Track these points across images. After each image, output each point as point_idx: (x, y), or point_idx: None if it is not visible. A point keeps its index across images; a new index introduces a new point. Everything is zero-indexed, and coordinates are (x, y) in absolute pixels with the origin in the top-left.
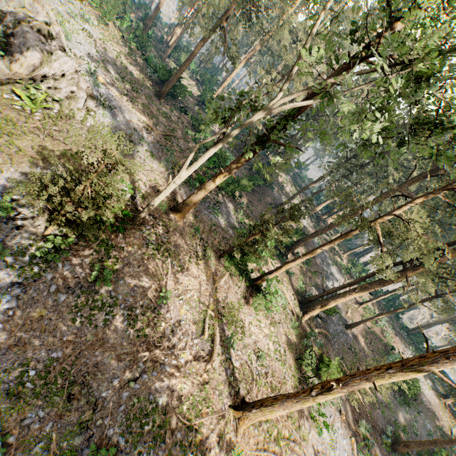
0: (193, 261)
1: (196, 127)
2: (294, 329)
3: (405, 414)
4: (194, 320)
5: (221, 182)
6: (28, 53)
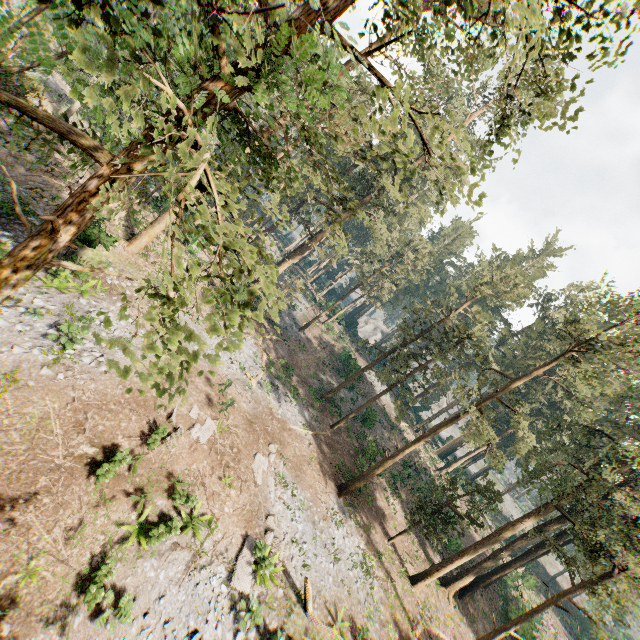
0: None
1: None
2: None
3: (349, 395)
4: None
5: None
6: None
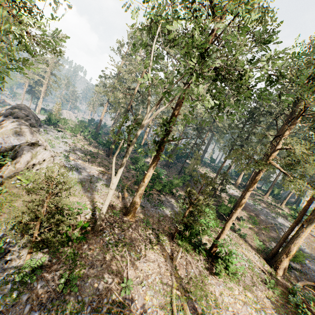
0: (149, 248)
1: (134, 163)
2: (273, 288)
3: None
4: (160, 304)
5: (158, 186)
6: (24, 156)
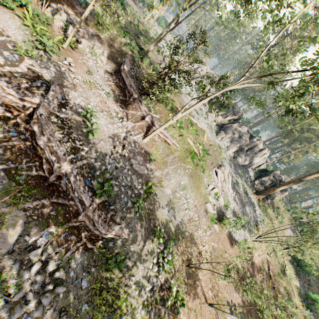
0: None
1: None
2: None
3: None
4: None
5: None
6: (287, 192)
